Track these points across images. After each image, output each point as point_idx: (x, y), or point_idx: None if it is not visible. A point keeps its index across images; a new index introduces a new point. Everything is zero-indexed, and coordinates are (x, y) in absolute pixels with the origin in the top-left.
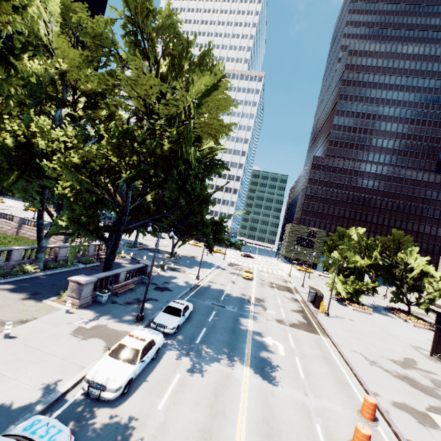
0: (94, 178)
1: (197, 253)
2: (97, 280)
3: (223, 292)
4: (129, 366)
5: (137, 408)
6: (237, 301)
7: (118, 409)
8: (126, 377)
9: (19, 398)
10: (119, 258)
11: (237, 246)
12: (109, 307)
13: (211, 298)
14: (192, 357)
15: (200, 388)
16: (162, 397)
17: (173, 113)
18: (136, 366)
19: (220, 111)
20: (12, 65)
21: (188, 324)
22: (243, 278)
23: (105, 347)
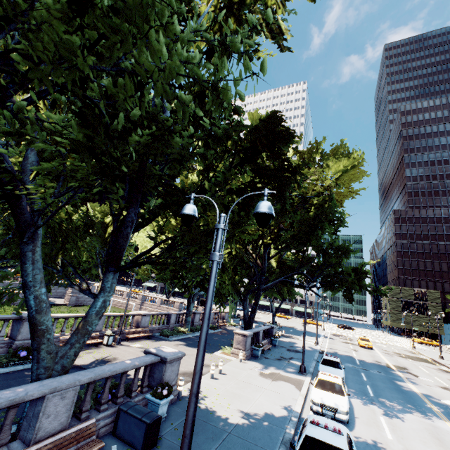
0: (245, 245)
1: (291, 324)
2: (253, 333)
3: (353, 358)
4: (341, 397)
5: (370, 435)
6: (376, 366)
7: (354, 432)
8: (346, 404)
9: (273, 411)
10: (231, 326)
11: (383, 292)
12: (267, 361)
13: (346, 361)
14: (380, 406)
15: (414, 430)
16: (384, 431)
17: (308, 189)
18: (347, 398)
19: (350, 180)
20: (301, 174)
21: (347, 381)
22: (361, 347)
23: (296, 388)
